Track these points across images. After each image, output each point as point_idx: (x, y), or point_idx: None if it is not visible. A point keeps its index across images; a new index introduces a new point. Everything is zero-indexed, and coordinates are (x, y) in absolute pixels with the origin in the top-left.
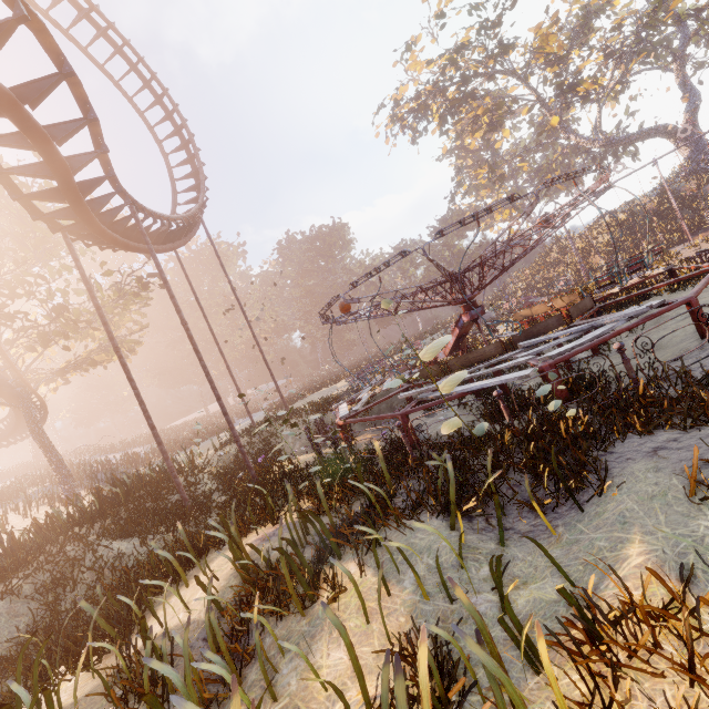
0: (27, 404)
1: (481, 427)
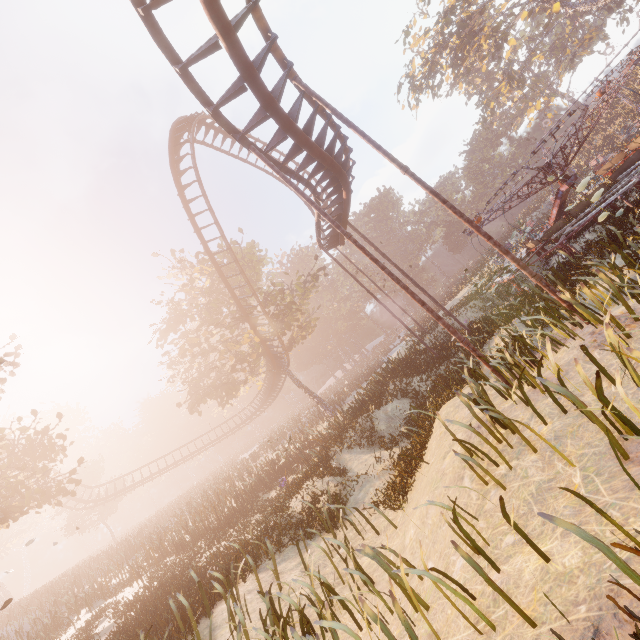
0: (287, 369)
1: (619, 212)
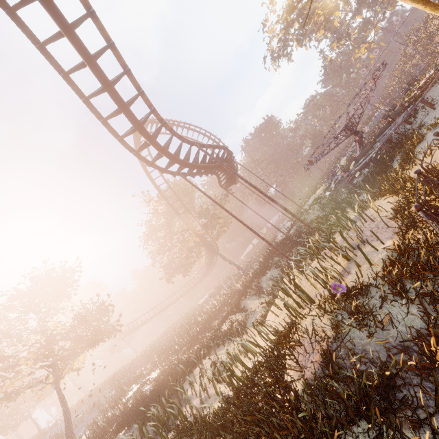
0: (217, 251)
1: (365, 171)
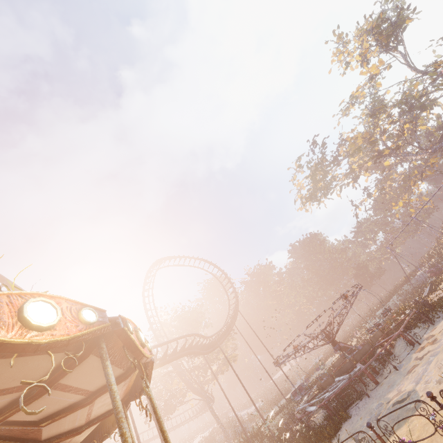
0: (206, 398)
1: (297, 434)
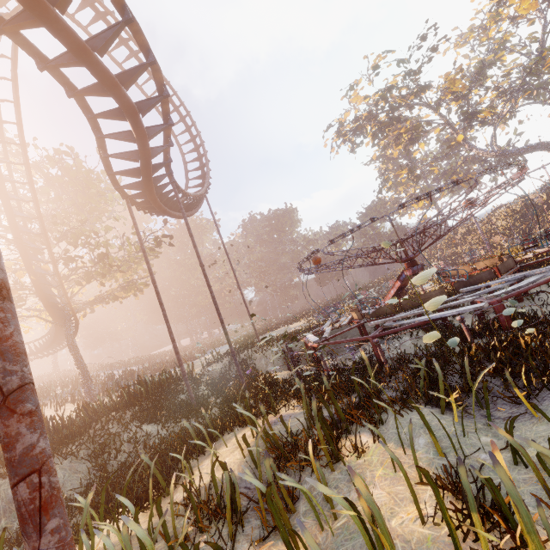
0: (68, 324)
1: (453, 340)
